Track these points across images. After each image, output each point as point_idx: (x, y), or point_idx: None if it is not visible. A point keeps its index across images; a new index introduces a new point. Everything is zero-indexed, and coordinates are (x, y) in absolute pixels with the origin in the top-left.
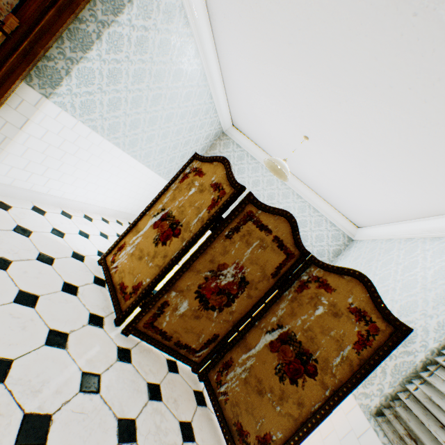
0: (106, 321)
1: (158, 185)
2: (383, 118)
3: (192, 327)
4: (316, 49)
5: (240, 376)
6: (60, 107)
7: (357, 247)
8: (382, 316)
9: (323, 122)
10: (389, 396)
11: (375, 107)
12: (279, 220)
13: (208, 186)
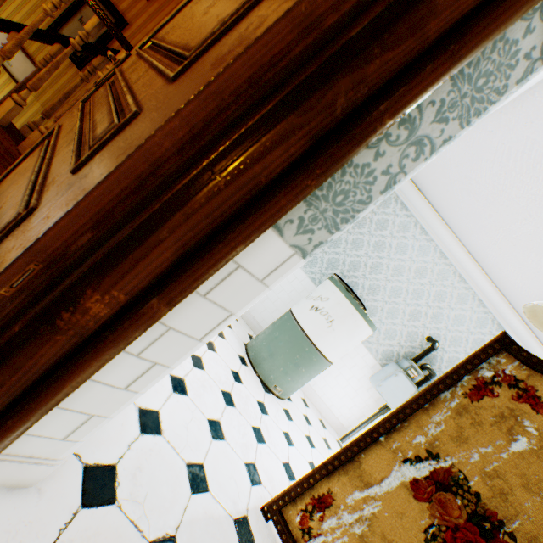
0: None
1: None
2: None
3: None
4: None
5: None
6: None
7: None
8: None
9: None
10: None
11: None
12: None
13: None
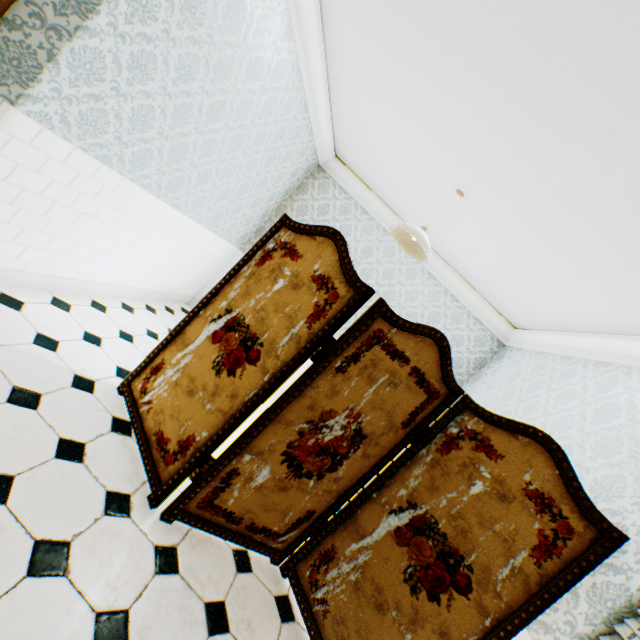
0: (134, 502)
1: (213, 249)
2: (610, 185)
3: (274, 503)
4: (515, 50)
5: (348, 577)
6: (39, 122)
7: (513, 359)
8: (580, 509)
9: (497, 174)
10: (586, 639)
11: (600, 165)
12: (422, 343)
13: (308, 280)
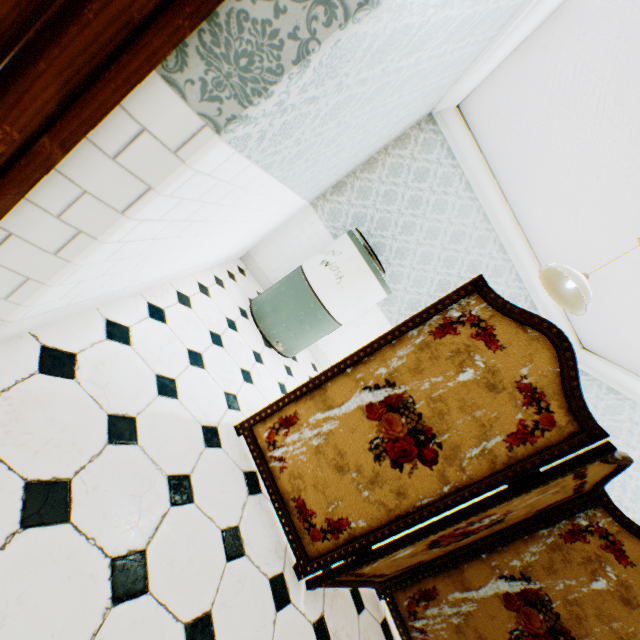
0: (287, 580)
1: (290, 211)
2: None
3: (398, 562)
4: None
5: (450, 619)
6: (233, 146)
7: None
8: None
9: None
10: None
11: None
12: (607, 466)
13: (511, 385)
